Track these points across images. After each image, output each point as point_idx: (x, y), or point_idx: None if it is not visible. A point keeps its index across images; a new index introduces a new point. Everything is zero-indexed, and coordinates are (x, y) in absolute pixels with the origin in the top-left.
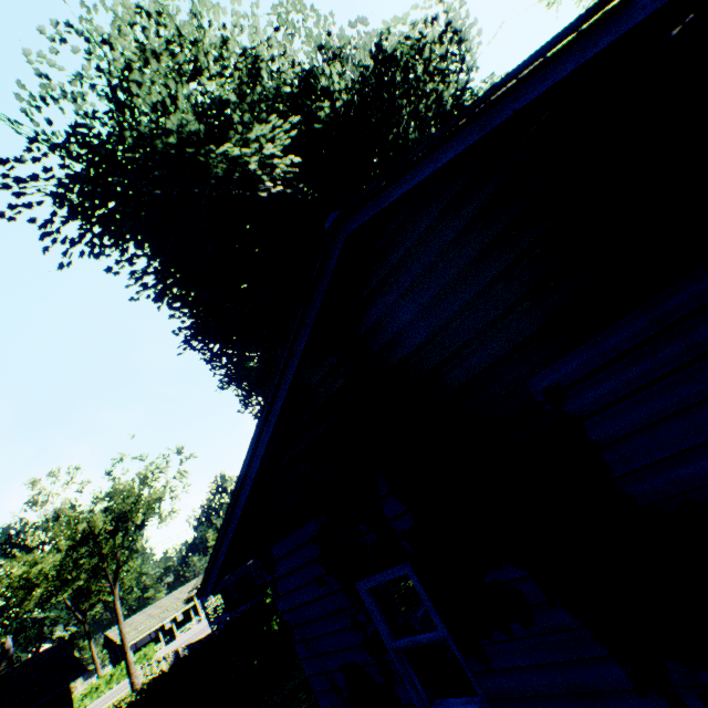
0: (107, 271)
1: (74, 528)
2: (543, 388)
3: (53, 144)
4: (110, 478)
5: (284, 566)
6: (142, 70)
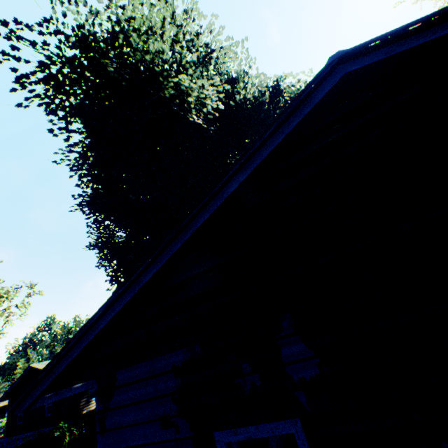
0: (50, 131)
1: None
2: None
3: (59, 29)
4: None
5: (125, 396)
6: None
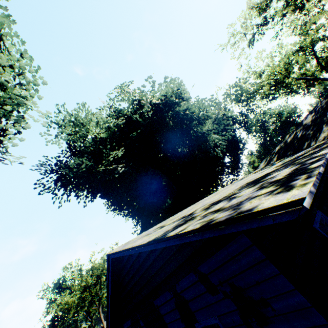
0: (75, 196)
1: (80, 285)
2: (156, 304)
3: (51, 170)
4: (91, 261)
5: None
6: (75, 129)
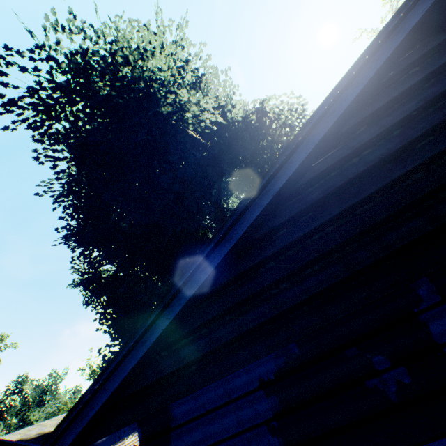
0: (35, 159)
1: None
2: None
3: (52, 56)
4: None
5: (190, 438)
6: None
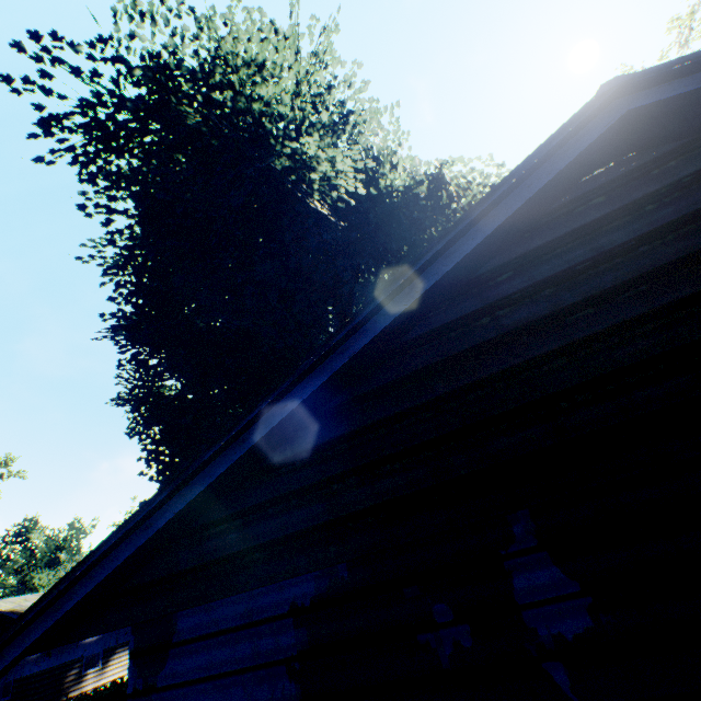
0: (81, 207)
1: None
2: None
3: (121, 56)
4: None
5: (191, 662)
6: None
